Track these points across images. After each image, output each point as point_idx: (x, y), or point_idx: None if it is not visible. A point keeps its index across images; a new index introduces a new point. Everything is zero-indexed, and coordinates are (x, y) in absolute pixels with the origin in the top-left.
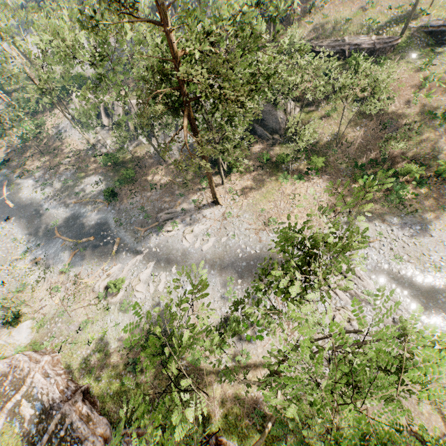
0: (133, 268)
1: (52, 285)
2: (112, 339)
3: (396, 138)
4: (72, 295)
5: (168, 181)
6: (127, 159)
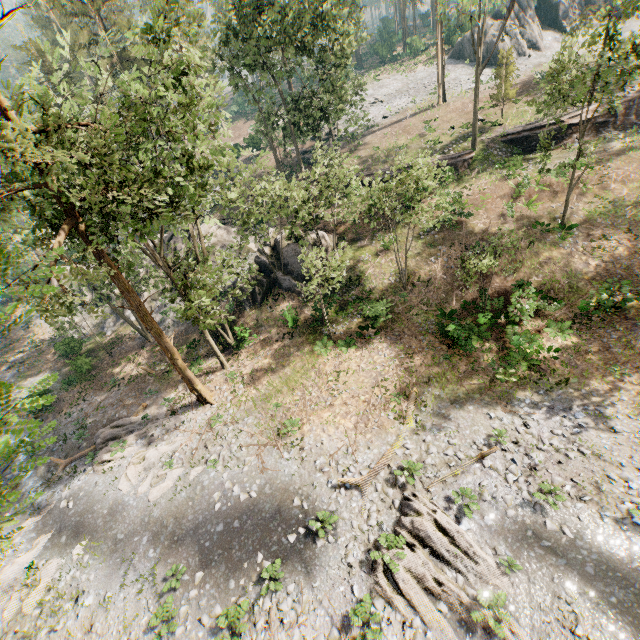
0: (6, 551)
1: None
2: None
3: (484, 258)
4: None
5: (144, 371)
6: (101, 345)
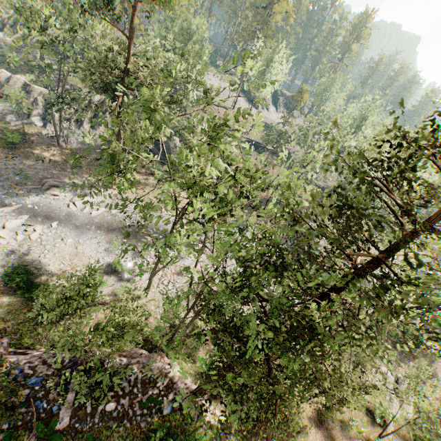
0: None
1: None
2: None
3: None
4: None
5: (60, 160)
6: (9, 129)
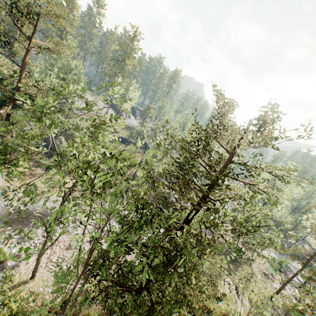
0: None
1: None
2: None
3: None
4: None
5: None
6: None
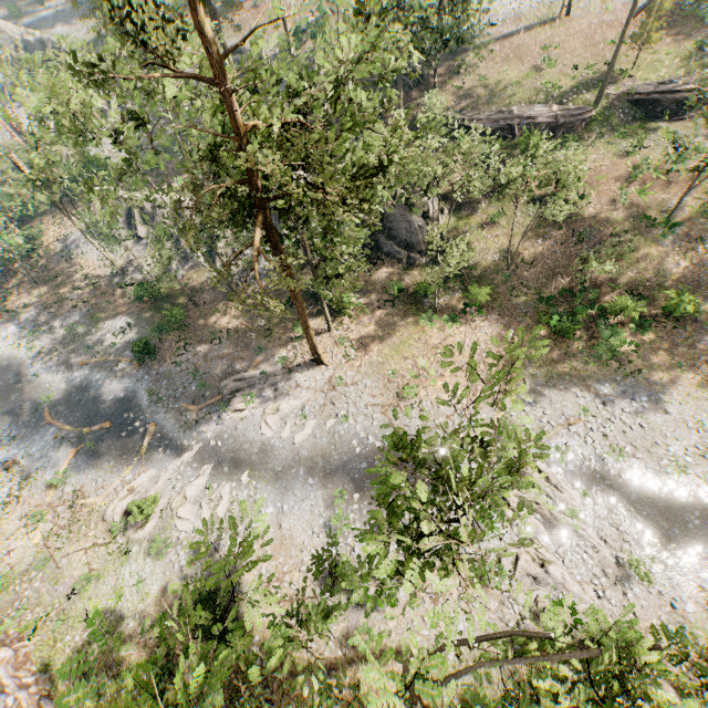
0: (175, 476)
1: (32, 510)
2: (131, 610)
3: (598, 257)
4: (66, 528)
5: (241, 326)
6: (176, 290)
